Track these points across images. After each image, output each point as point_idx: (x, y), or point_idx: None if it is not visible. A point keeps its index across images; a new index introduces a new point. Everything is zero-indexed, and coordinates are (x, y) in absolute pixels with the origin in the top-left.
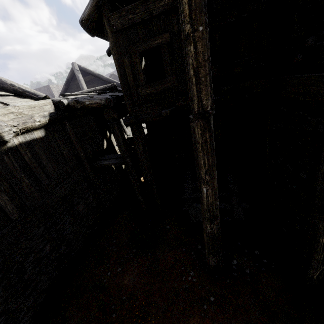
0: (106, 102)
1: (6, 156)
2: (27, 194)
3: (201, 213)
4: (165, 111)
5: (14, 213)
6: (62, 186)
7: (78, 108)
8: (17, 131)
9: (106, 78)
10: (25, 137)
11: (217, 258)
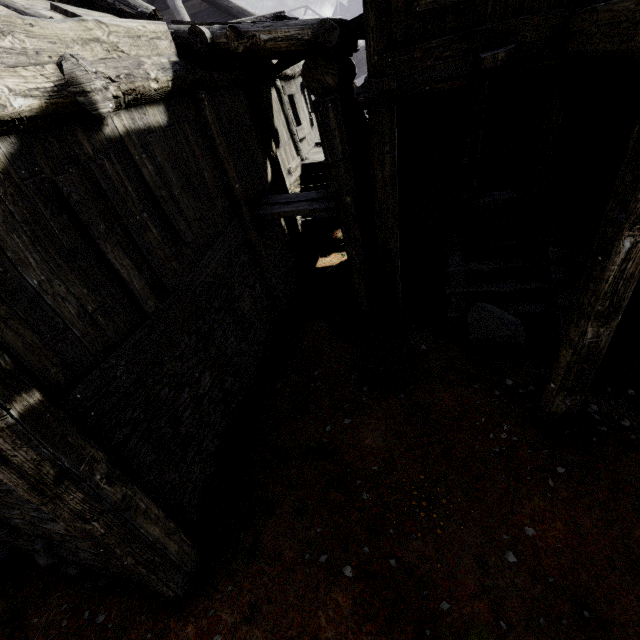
0: (319, 32)
1: (107, 161)
2: (160, 260)
3: (578, 304)
4: (494, 52)
5: (147, 300)
6: (213, 253)
7: (235, 53)
8: (118, 96)
9: (238, 9)
10: (132, 118)
11: (578, 398)
